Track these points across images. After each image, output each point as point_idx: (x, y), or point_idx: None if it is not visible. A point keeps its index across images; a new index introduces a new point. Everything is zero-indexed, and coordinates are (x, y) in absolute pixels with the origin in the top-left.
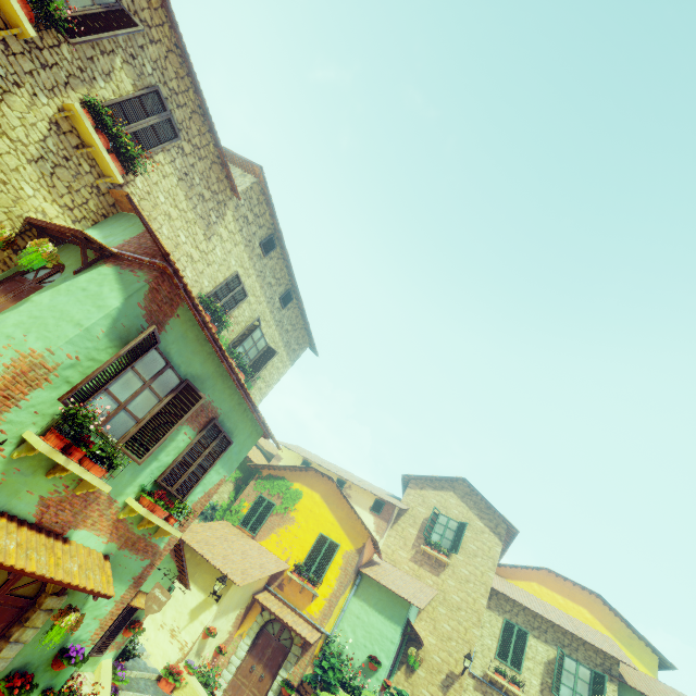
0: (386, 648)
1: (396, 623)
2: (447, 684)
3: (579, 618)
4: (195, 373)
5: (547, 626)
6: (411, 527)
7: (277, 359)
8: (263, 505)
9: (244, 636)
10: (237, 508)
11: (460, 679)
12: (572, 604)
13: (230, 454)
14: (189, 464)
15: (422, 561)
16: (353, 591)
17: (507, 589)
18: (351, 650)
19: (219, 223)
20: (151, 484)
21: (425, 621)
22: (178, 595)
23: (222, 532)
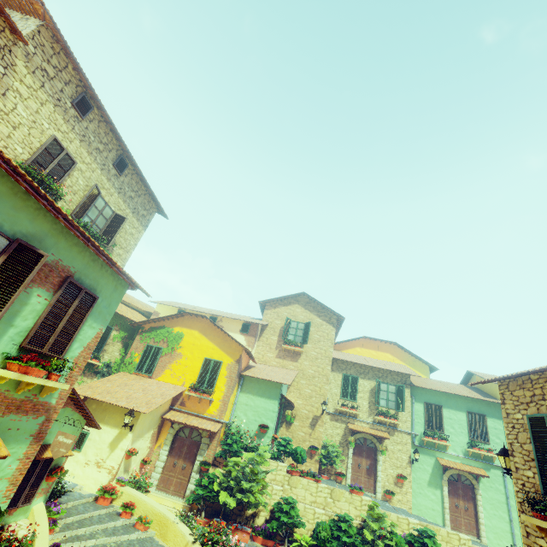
0: (270, 417)
1: (274, 399)
2: (314, 424)
3: (385, 360)
4: (26, 232)
5: (368, 370)
6: (273, 336)
7: (129, 226)
8: (152, 351)
9: (162, 446)
10: (130, 360)
11: (321, 418)
12: (381, 353)
13: (99, 308)
14: (55, 325)
15: (284, 356)
16: (240, 389)
17: (342, 356)
18: (246, 427)
19: (9, 75)
20: (16, 350)
21: (293, 392)
22: (94, 437)
23: (121, 381)
